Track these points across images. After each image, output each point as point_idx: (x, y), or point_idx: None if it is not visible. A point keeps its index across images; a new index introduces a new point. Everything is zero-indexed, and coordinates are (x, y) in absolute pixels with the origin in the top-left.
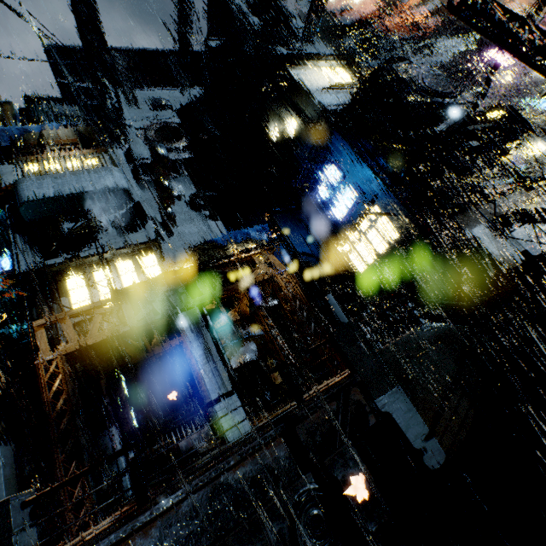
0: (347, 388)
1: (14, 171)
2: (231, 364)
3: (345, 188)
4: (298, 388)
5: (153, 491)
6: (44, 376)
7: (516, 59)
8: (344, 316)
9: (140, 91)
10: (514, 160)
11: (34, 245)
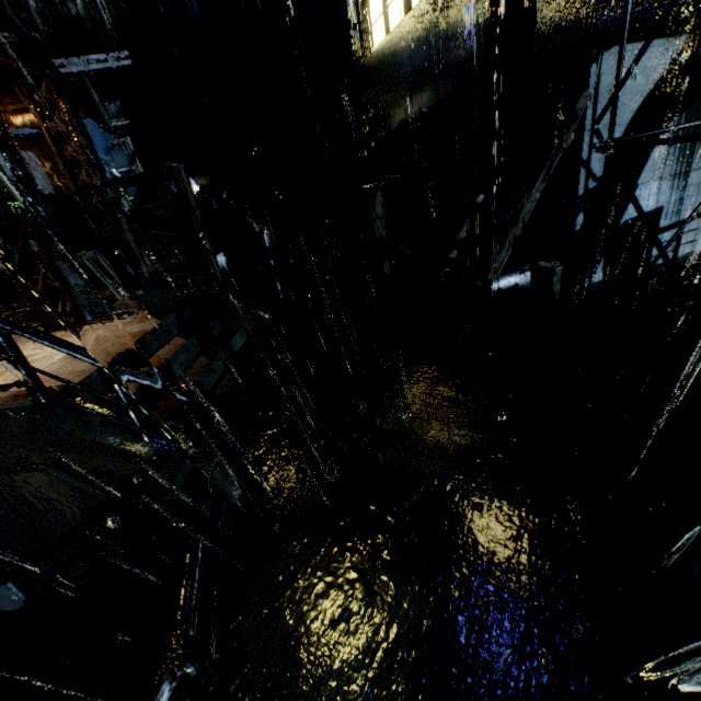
0: None
1: None
2: None
3: None
4: None
5: None
6: None
7: None
8: None
9: None
10: None
11: None
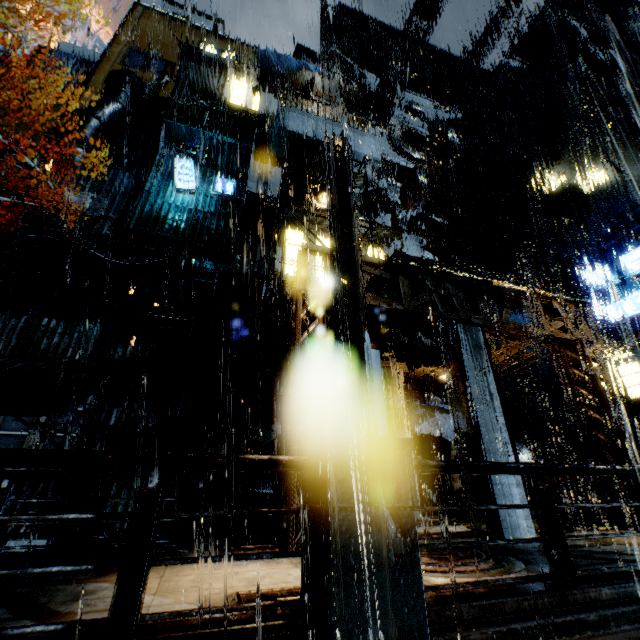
0: None
1: (273, 103)
2: (421, 429)
3: None
4: None
5: (473, 558)
6: (300, 311)
7: None
8: None
9: None
10: None
11: (286, 174)
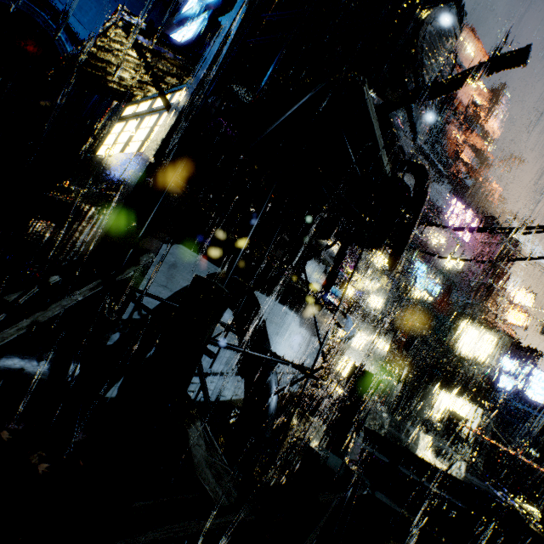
0: None
1: None
2: None
3: (201, 15)
4: None
5: None
6: None
7: (457, 233)
8: None
9: None
10: (361, 291)
11: None
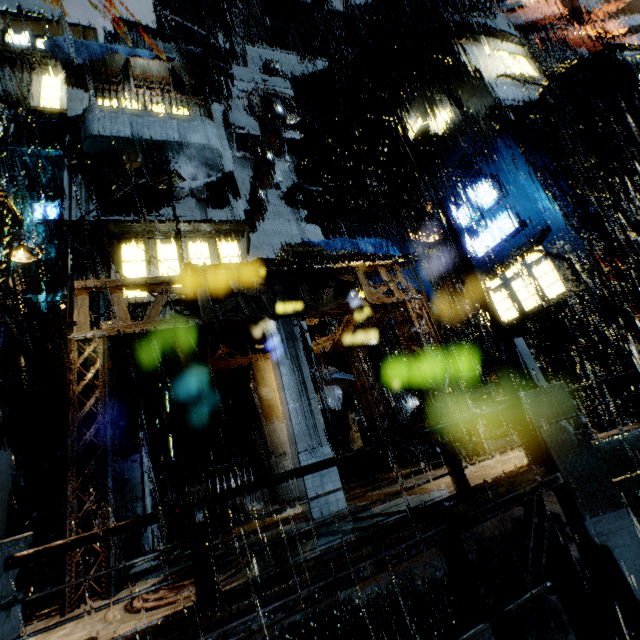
0: (544, 490)
1: (86, 99)
2: None
3: (500, 214)
4: (463, 470)
5: None
6: (76, 360)
7: None
8: (540, 375)
9: (251, 47)
10: None
11: (93, 190)
